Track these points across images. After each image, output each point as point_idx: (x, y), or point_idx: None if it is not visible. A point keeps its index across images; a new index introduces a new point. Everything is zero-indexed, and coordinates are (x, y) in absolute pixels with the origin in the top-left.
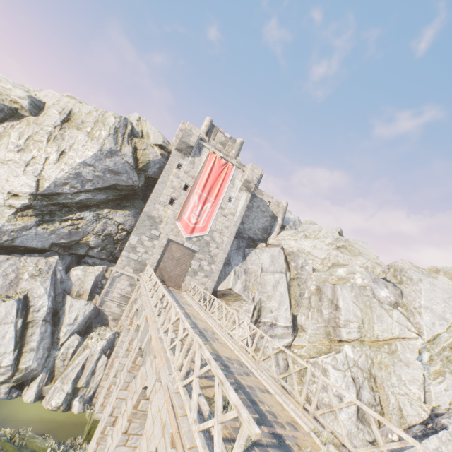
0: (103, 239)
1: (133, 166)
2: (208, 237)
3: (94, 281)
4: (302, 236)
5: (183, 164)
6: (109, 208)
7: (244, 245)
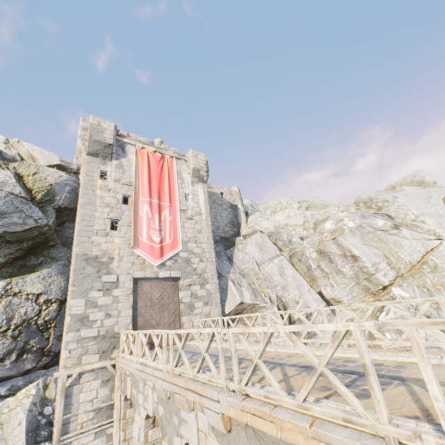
0: (15, 336)
1: (25, 197)
2: (185, 252)
3: (27, 422)
4: (271, 213)
5: (108, 172)
6: (7, 278)
7: (221, 248)
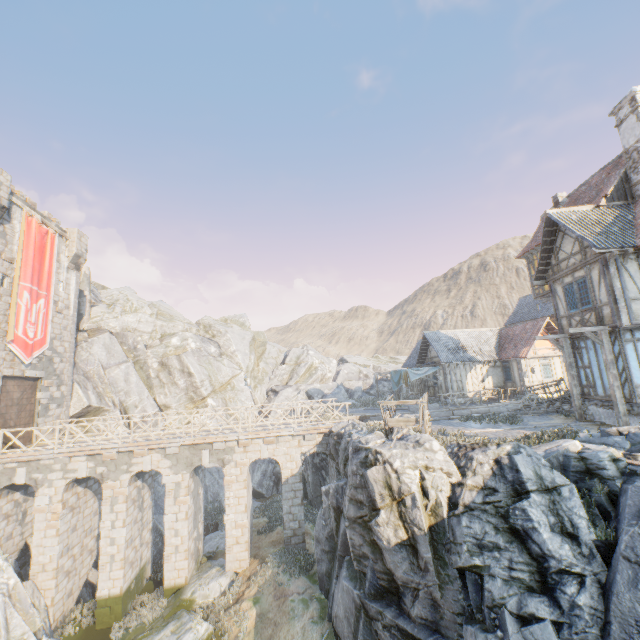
0: None
1: None
2: (50, 351)
3: None
4: (123, 312)
5: None
6: None
7: None
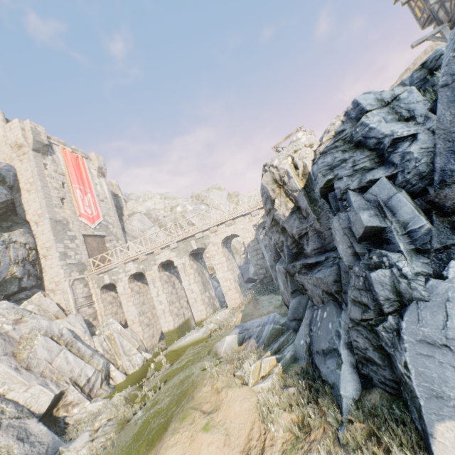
0: (23, 266)
1: None
2: (105, 222)
3: (54, 303)
4: (143, 201)
5: (48, 164)
6: (3, 233)
7: None
